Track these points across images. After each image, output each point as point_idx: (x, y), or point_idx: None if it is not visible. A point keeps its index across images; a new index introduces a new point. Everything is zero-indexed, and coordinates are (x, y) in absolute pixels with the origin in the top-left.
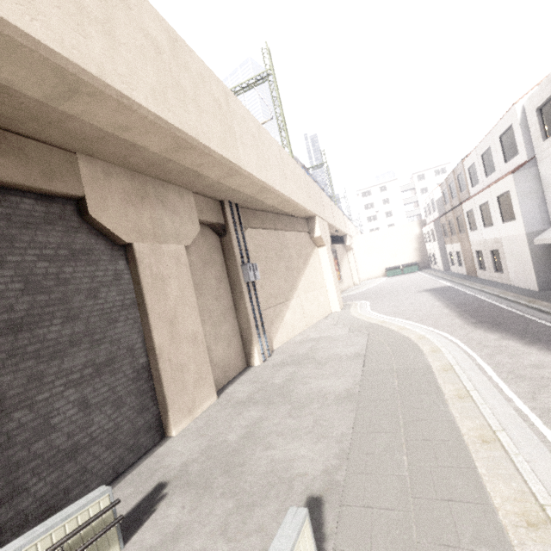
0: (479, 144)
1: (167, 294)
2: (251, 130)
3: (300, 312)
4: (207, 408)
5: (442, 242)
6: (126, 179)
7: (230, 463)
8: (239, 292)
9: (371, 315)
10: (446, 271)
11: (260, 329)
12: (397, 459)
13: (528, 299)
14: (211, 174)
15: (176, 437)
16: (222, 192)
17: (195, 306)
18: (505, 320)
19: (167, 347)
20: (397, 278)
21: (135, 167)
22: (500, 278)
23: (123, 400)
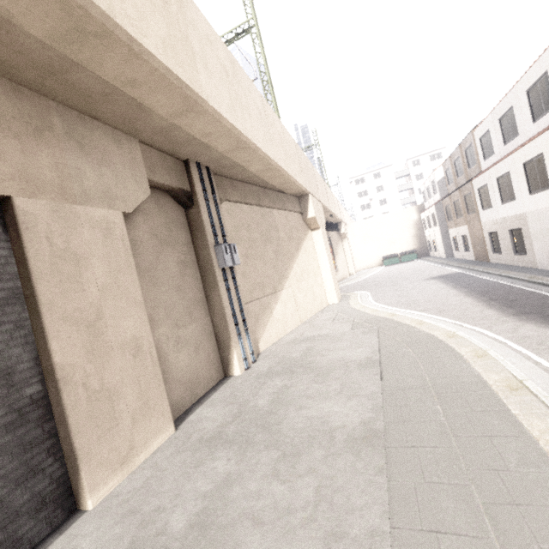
0: (496, 106)
1: (84, 282)
2: (222, 60)
3: (293, 304)
4: (156, 449)
5: (444, 226)
6: (1, 93)
7: None
8: (212, 280)
9: (375, 307)
10: (449, 258)
11: (241, 327)
12: None
13: None
14: (157, 105)
15: (92, 513)
16: (183, 145)
17: (138, 299)
18: None
19: (81, 365)
20: (395, 267)
21: (18, 75)
22: (522, 261)
23: None
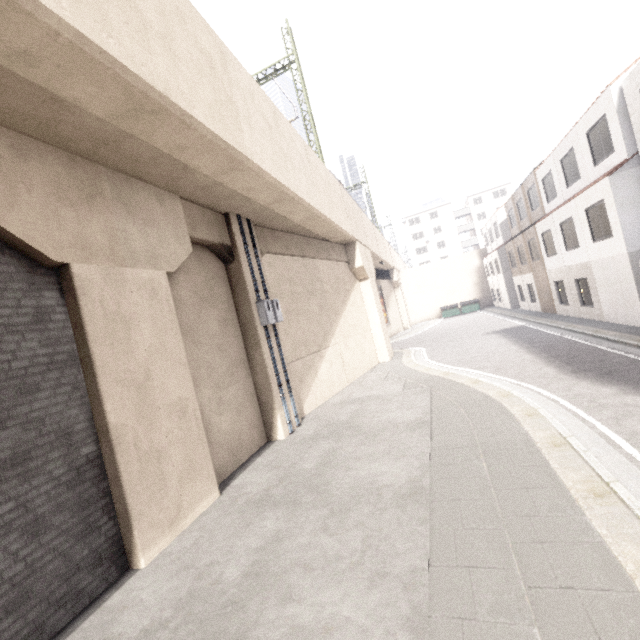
0: (557, 146)
1: (133, 344)
2: (264, 112)
3: (339, 363)
4: (202, 513)
5: (508, 274)
6: (58, 164)
7: (220, 633)
8: (254, 339)
9: (430, 365)
10: (514, 309)
11: (285, 389)
12: (522, 634)
13: (636, 338)
14: (202, 166)
15: (146, 571)
16: (225, 199)
17: (182, 360)
18: (616, 367)
19: (132, 425)
20: (455, 319)
21: (74, 146)
22: (589, 313)
23: (47, 521)
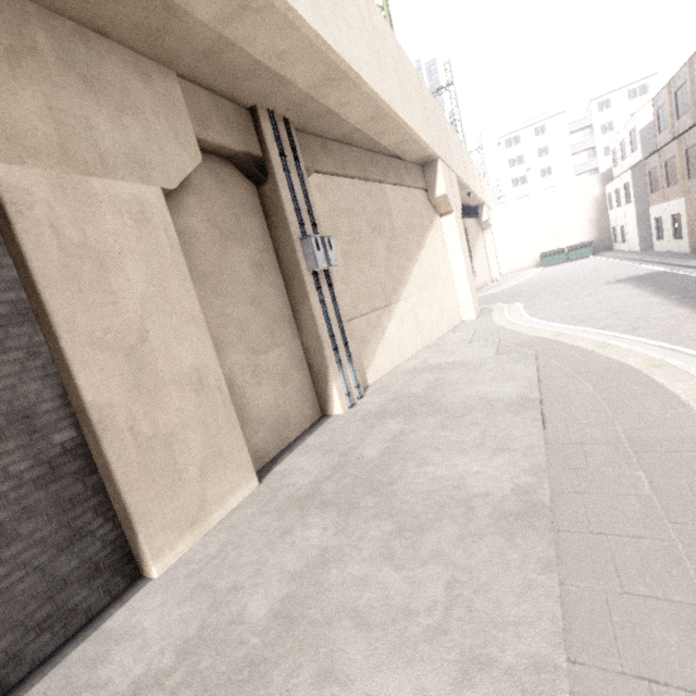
0: None
1: (116, 292)
2: None
3: (413, 322)
4: (235, 507)
5: (642, 203)
6: None
7: None
8: (300, 289)
9: (531, 323)
10: (645, 251)
11: (342, 353)
12: None
13: None
14: None
15: (158, 583)
16: (245, 78)
17: (196, 315)
18: None
19: (123, 404)
20: (559, 267)
21: None
22: None
23: (8, 531)
